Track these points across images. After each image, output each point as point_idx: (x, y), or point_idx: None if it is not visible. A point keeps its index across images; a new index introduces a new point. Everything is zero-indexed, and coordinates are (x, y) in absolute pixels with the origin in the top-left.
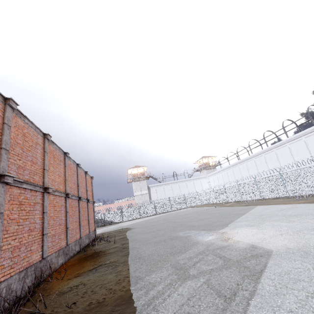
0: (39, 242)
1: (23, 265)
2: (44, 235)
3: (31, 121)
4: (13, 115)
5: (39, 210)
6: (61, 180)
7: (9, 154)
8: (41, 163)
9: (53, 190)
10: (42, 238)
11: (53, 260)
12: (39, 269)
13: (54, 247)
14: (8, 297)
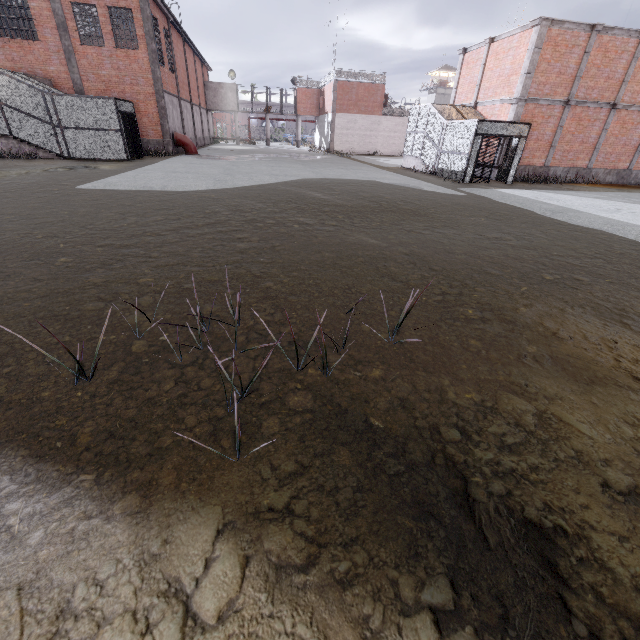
0: (588, 154)
1: (568, 164)
2: (595, 150)
3: (622, 28)
4: (598, 37)
5: (598, 127)
6: None
7: (581, 80)
8: (621, 75)
9: (628, 105)
10: (593, 151)
11: (599, 175)
12: (580, 173)
13: (605, 164)
14: (553, 176)
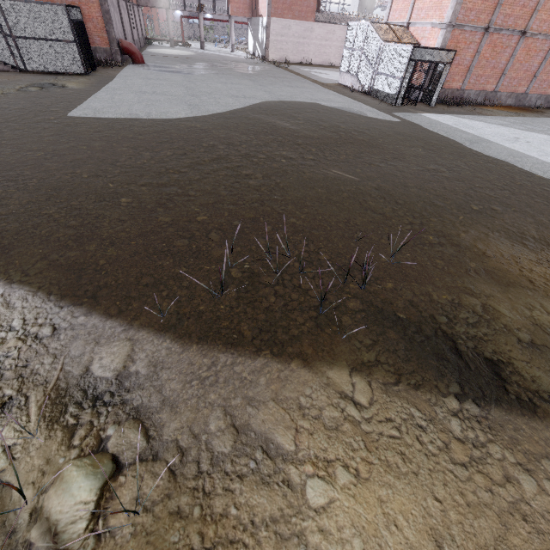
0: (496, 78)
1: (479, 88)
2: (503, 75)
3: None
4: None
5: (508, 53)
6: None
7: (502, 7)
8: (534, 3)
9: (535, 33)
10: (501, 76)
11: (502, 98)
12: (488, 96)
13: (508, 88)
14: (466, 99)
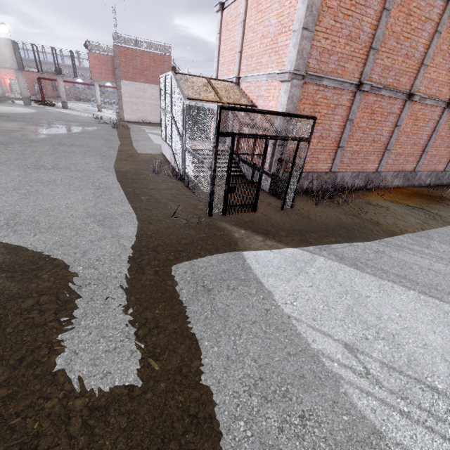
0: (378, 155)
1: (357, 168)
2: (387, 150)
3: None
4: None
5: (390, 122)
6: (449, 79)
7: (377, 54)
8: (421, 54)
9: (423, 97)
10: (384, 152)
11: (387, 178)
12: (369, 177)
13: (394, 166)
14: (340, 183)
